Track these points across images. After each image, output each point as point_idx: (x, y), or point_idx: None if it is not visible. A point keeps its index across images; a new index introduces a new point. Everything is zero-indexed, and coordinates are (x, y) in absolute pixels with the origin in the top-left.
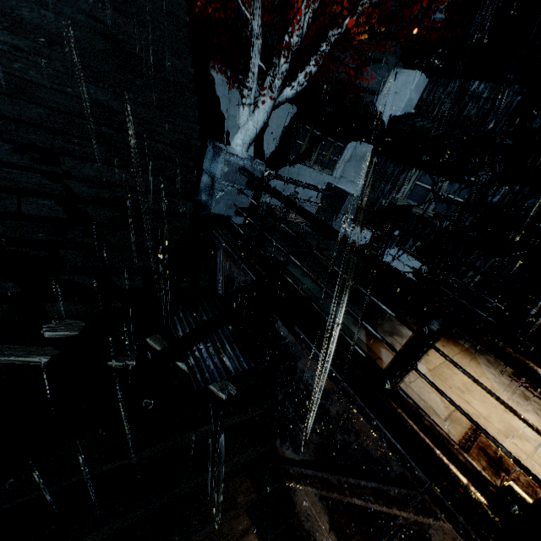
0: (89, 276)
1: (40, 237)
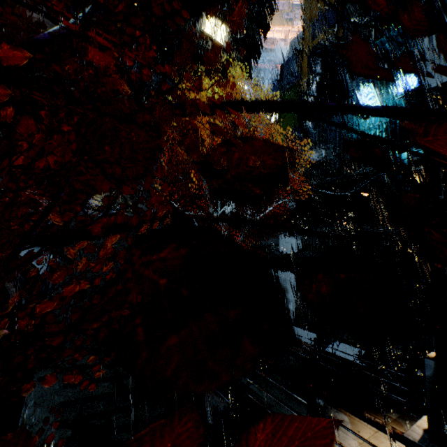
0: (127, 432)
1: (101, 409)
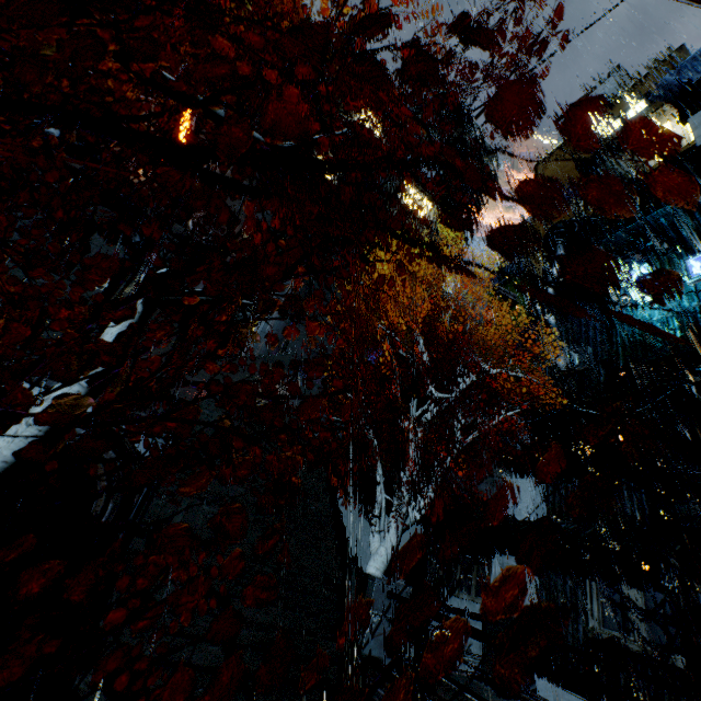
0: None
1: (199, 692)
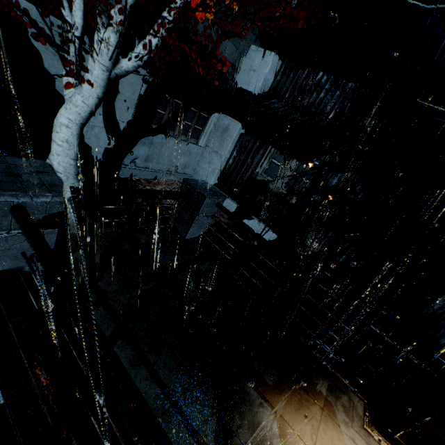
0: None
1: None
